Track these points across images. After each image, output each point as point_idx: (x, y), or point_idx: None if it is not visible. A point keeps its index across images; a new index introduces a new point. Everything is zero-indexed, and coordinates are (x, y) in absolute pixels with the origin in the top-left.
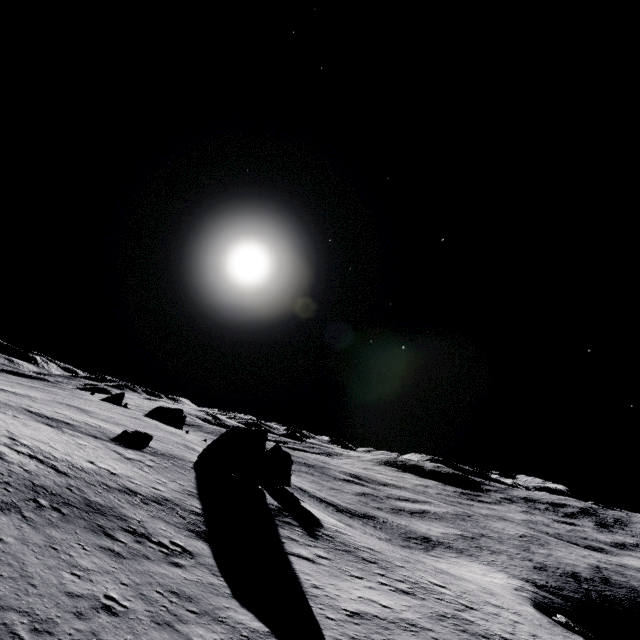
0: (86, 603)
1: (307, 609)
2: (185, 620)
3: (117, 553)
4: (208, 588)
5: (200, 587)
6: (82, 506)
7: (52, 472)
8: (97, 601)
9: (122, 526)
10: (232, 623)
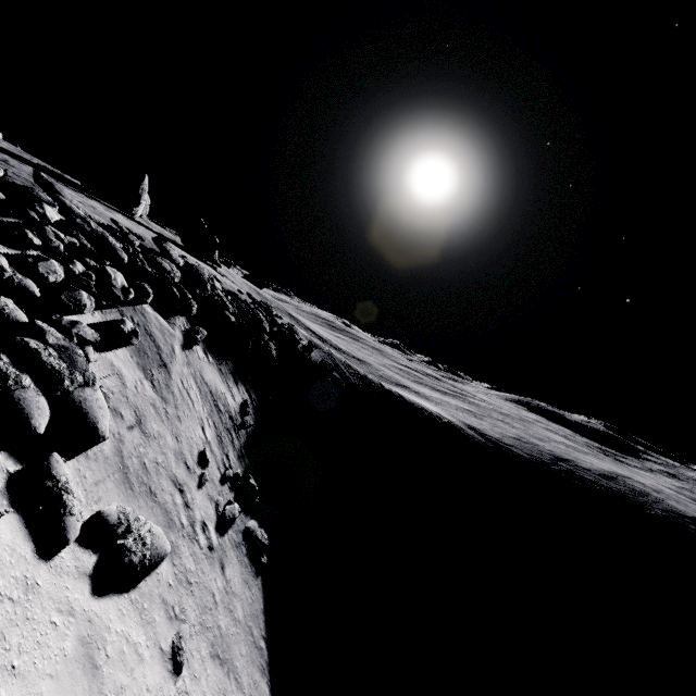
0: None
1: None
2: None
3: None
4: None
5: None
6: None
7: None
8: None
9: None
10: None
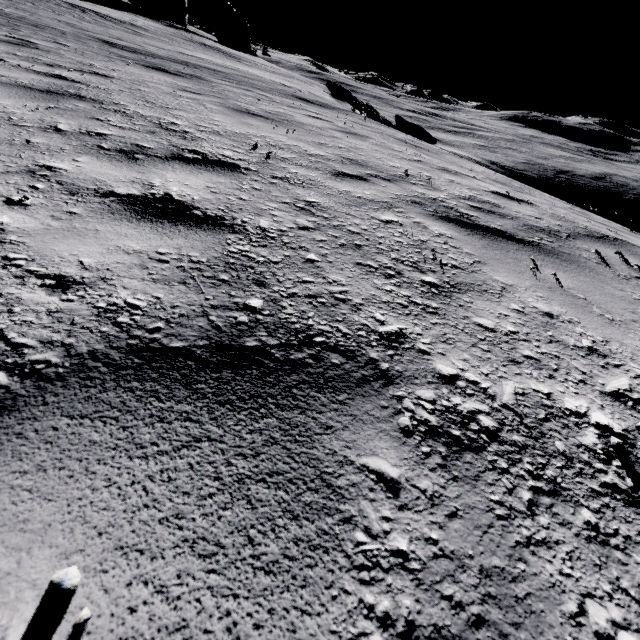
0: None
1: None
2: None
3: None
4: None
5: None
6: None
7: None
8: None
9: None
10: None
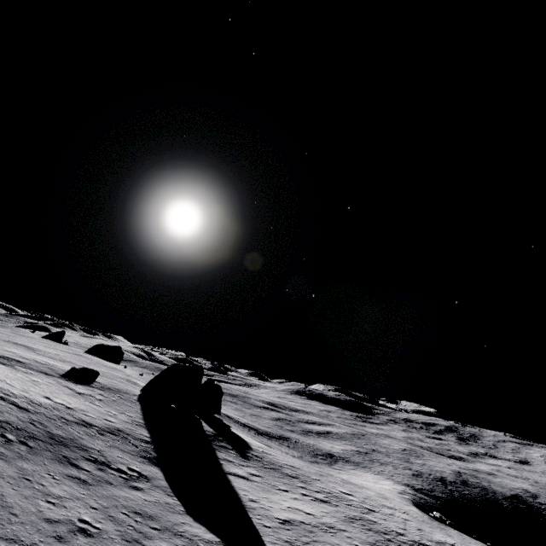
0: (64, 527)
1: (248, 520)
2: (150, 536)
3: (83, 481)
4: (165, 507)
5: (158, 507)
6: (46, 439)
7: (14, 408)
8: (73, 525)
9: (84, 456)
10: (189, 536)
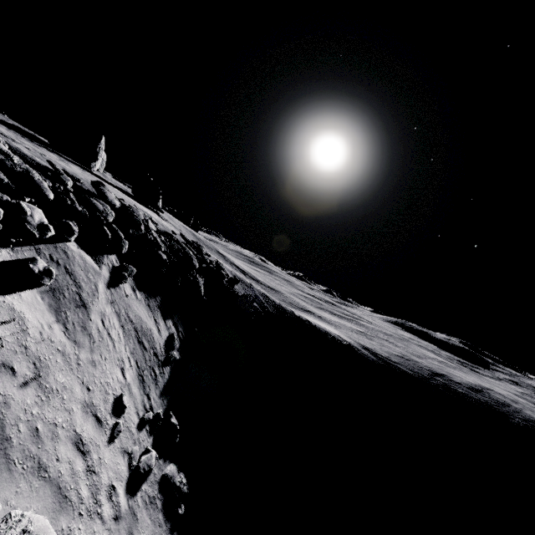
0: None
1: None
2: None
3: None
4: None
5: None
6: None
7: None
8: None
9: None
10: None
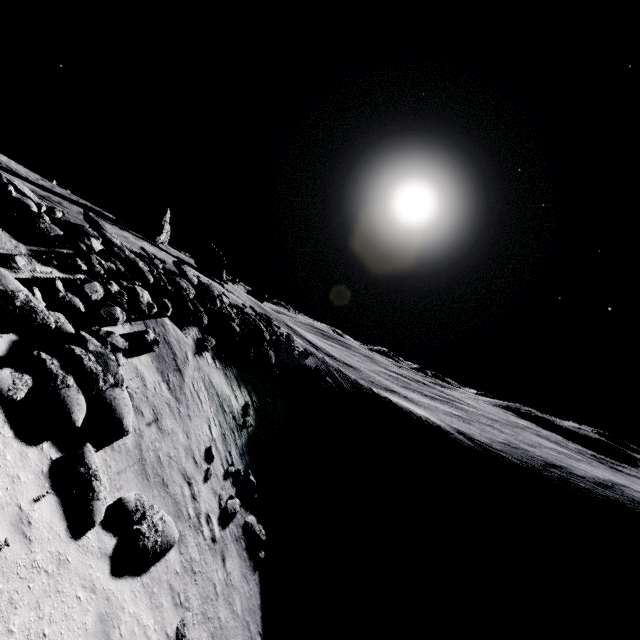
0: None
1: None
2: None
3: None
4: None
5: None
6: None
7: None
8: None
9: None
10: None
